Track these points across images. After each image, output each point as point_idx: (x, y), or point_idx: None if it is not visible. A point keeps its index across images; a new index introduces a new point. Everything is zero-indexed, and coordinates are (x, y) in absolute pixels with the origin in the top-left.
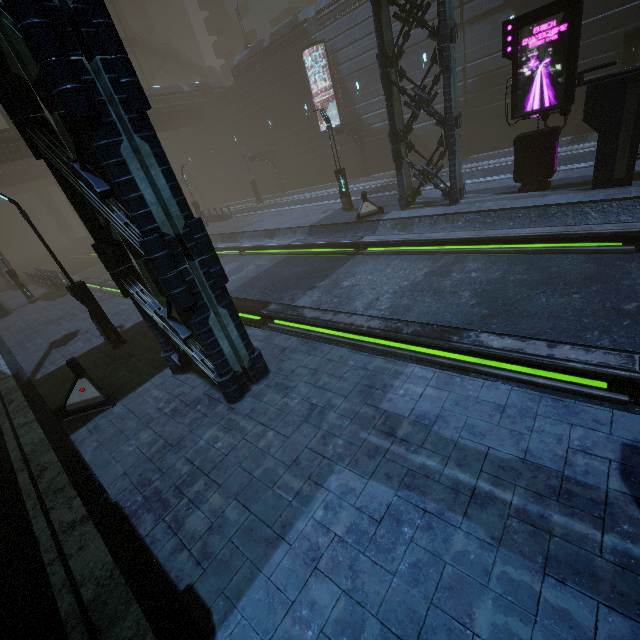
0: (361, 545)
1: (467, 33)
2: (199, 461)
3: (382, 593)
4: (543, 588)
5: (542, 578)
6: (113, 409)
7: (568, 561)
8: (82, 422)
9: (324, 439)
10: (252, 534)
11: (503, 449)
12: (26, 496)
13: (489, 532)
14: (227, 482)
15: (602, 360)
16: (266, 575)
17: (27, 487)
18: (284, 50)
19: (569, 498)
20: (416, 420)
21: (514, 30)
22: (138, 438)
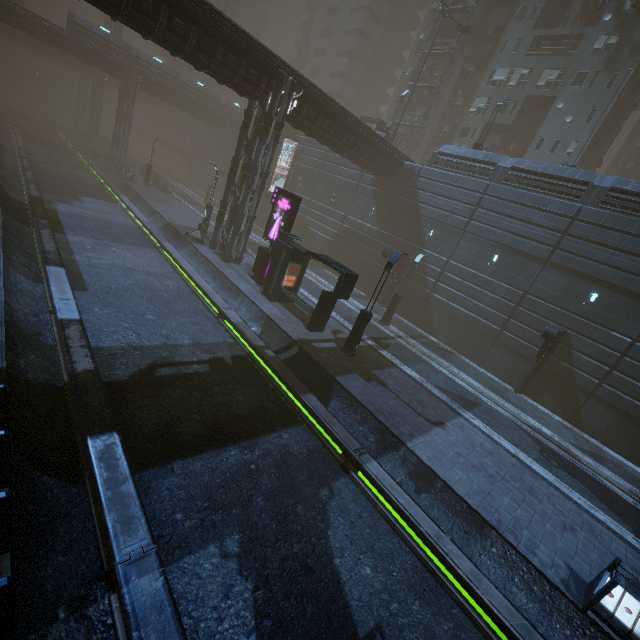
0: None
1: (356, 199)
2: None
3: None
4: None
5: None
6: None
7: None
8: None
9: None
10: None
11: None
12: None
13: None
14: None
15: (60, 292)
16: None
17: None
18: (283, 129)
19: None
20: None
21: (277, 193)
22: None
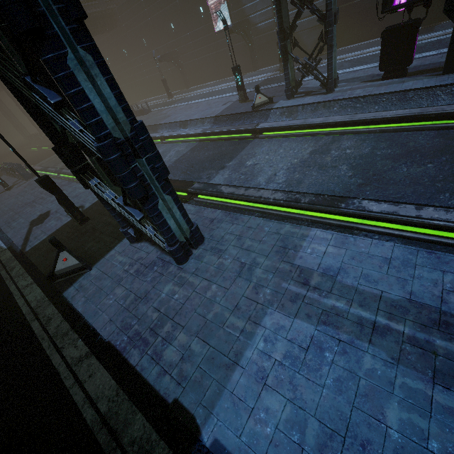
0: (296, 367)
1: None
2: (164, 309)
3: (316, 400)
4: (434, 393)
5: (432, 386)
6: (90, 272)
7: (450, 373)
8: (69, 283)
9: (255, 289)
10: (214, 361)
11: (393, 292)
12: (41, 339)
13: (389, 354)
14: (188, 324)
15: None
16: (229, 390)
17: (40, 333)
18: None
19: (447, 327)
20: (323, 272)
21: None
22: (114, 293)
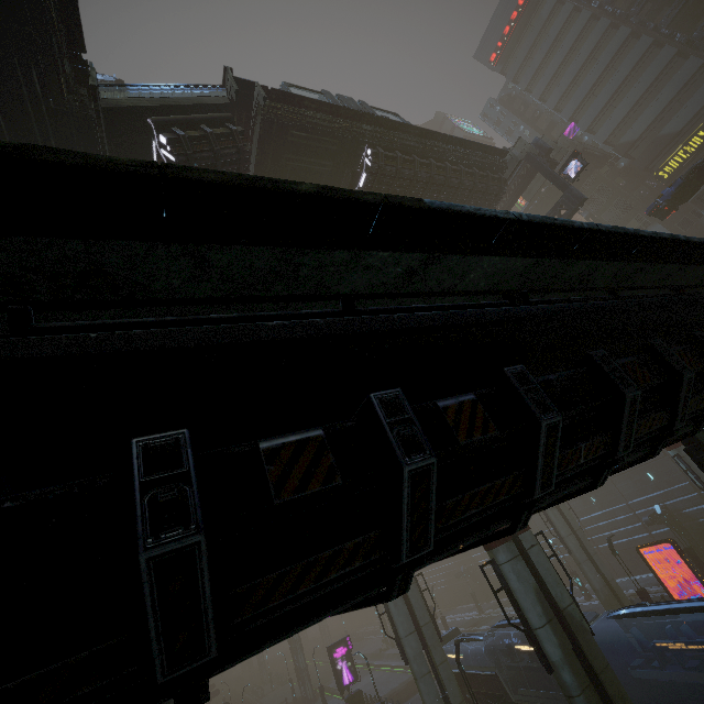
0: None
1: None
2: None
3: None
4: None
5: None
6: None
7: None
8: None
9: None
10: None
11: None
12: None
13: None
14: None
15: None
16: None
17: None
18: None
19: None
20: None
21: None
22: None
